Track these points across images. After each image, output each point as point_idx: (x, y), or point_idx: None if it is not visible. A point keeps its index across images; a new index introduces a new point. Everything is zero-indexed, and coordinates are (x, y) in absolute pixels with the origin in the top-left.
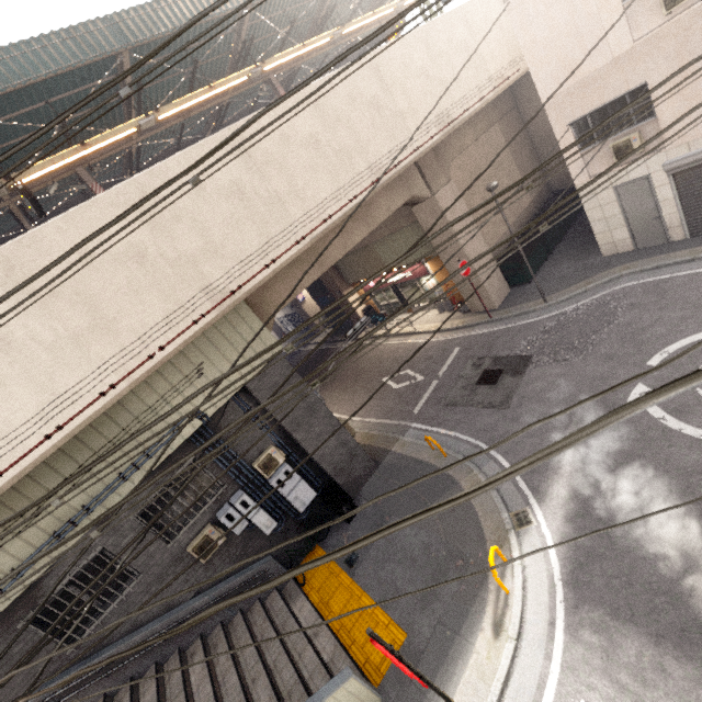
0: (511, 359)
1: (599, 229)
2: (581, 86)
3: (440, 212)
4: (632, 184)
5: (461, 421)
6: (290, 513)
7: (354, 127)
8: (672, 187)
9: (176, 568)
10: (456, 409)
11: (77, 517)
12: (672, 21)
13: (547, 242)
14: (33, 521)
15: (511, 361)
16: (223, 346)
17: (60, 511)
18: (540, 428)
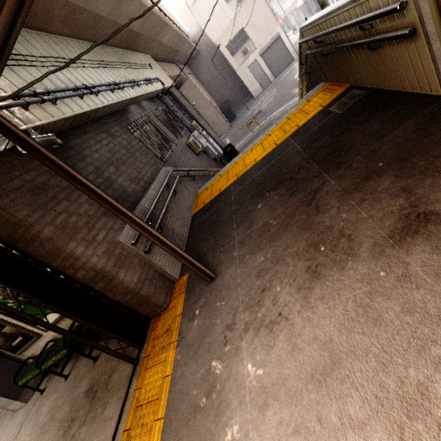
0: (253, 117)
1: (249, 87)
2: (224, 33)
3: (194, 85)
4: (252, 64)
5: (254, 127)
6: (217, 156)
7: (166, 12)
8: (263, 61)
9: (187, 152)
10: (248, 131)
11: (135, 81)
12: (242, 8)
13: (232, 109)
14: (113, 70)
15: (254, 116)
16: (153, 66)
17: (124, 76)
18: (283, 101)
